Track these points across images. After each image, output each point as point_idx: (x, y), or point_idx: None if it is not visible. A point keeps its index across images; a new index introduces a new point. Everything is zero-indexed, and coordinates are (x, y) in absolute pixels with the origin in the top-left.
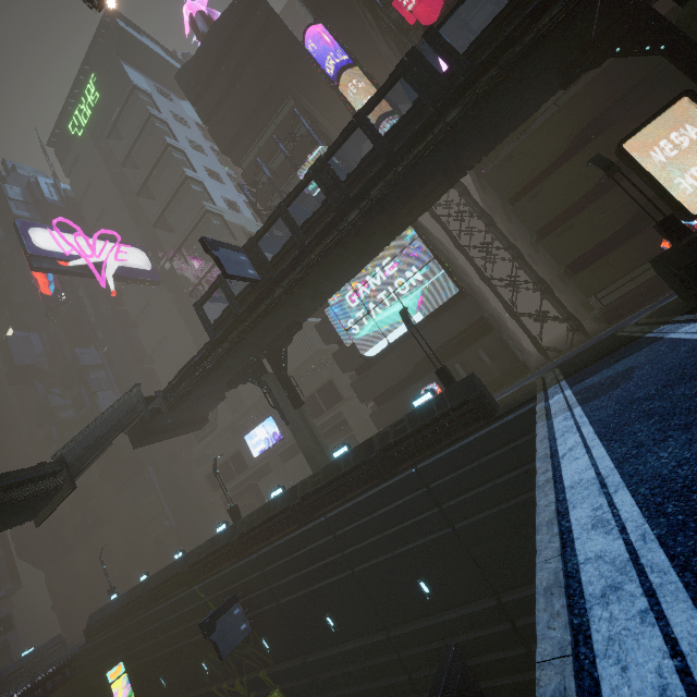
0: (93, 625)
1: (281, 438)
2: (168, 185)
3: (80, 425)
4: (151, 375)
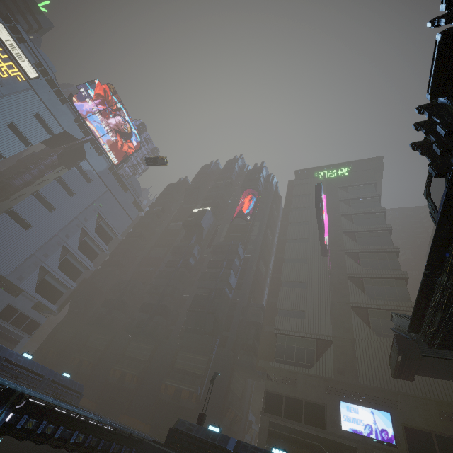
0: (188, 435)
1: (392, 442)
2: (368, 224)
3: (204, 274)
4: (256, 288)
